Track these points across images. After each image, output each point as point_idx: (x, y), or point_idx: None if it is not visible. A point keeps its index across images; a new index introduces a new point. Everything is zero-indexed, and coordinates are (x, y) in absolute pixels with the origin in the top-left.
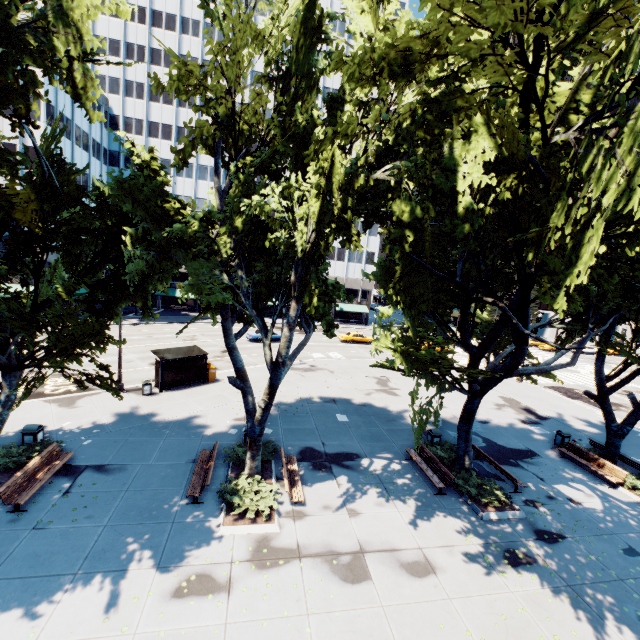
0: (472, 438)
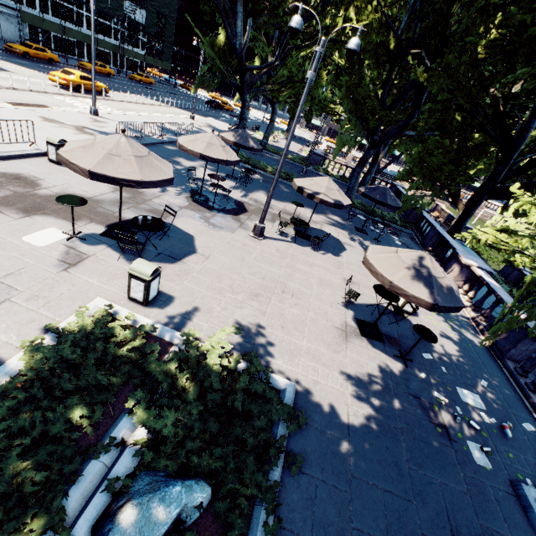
0: None
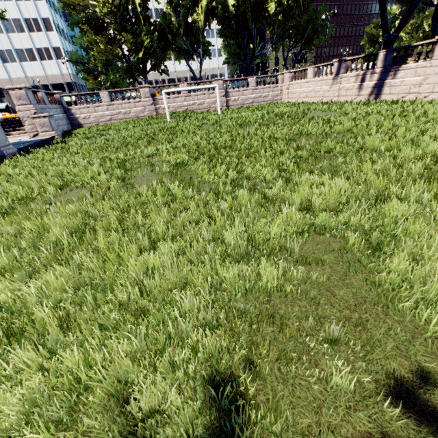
0: None
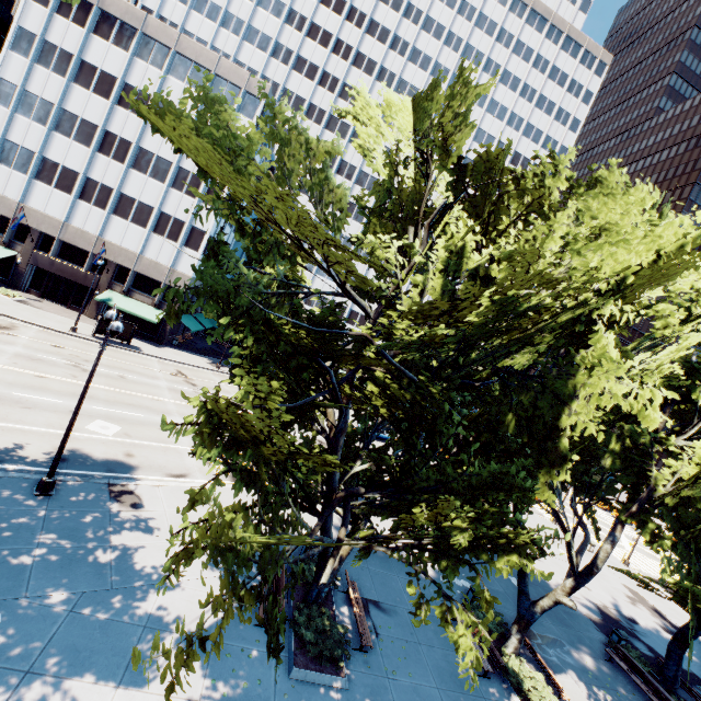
0: (638, 643)
